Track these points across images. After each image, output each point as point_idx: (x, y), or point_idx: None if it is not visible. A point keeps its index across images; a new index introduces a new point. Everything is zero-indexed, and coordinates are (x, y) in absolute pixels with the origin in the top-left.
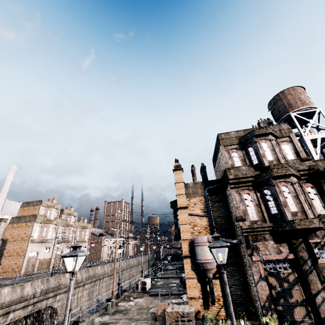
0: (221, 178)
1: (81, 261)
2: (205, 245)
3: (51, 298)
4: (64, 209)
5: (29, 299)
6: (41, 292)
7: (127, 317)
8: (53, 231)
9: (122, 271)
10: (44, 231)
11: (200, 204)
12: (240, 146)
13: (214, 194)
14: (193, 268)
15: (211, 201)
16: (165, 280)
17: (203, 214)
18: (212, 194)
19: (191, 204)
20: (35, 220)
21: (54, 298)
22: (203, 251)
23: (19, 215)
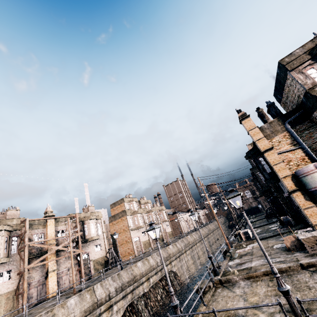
0: (300, 105)
1: (170, 237)
2: (315, 172)
3: (168, 265)
4: (140, 200)
5: (156, 268)
6: (160, 262)
7: (256, 256)
8: (141, 219)
9: (207, 236)
10: (136, 220)
11: (285, 140)
12: (315, 59)
13: (297, 124)
14: (307, 199)
15: (297, 132)
16: (260, 228)
17: (294, 147)
18: (295, 125)
19: (275, 144)
20: (126, 214)
21: (170, 264)
22: (315, 178)
23: (113, 214)
